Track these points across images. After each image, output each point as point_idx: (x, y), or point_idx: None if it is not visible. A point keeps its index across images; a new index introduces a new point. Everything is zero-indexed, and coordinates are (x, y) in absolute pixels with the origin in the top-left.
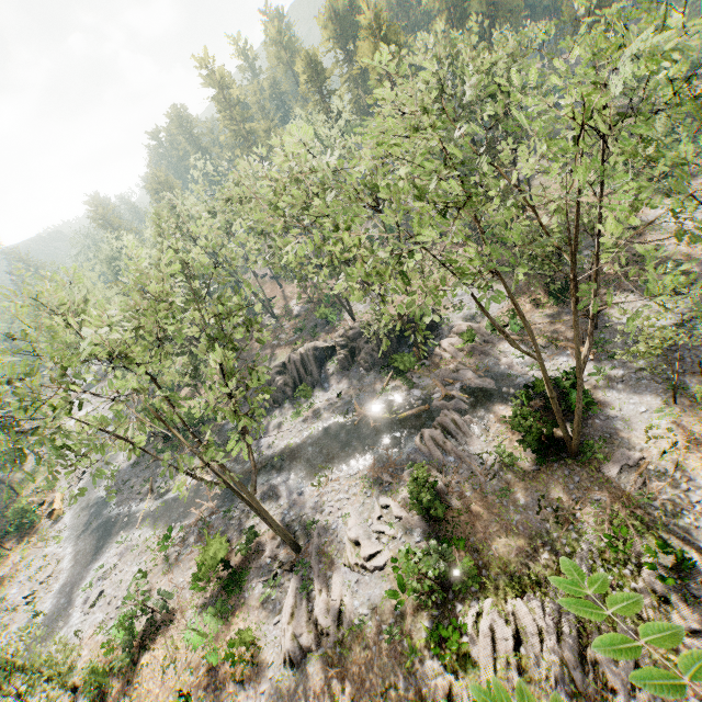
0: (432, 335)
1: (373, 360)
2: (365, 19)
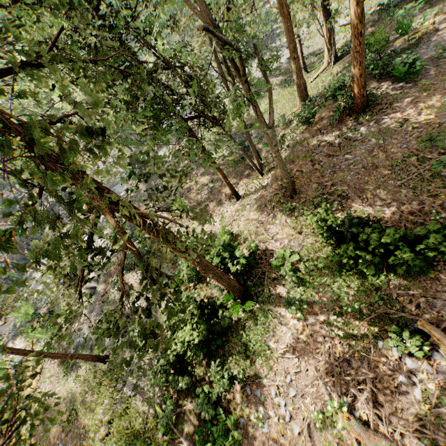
0: None
1: None
2: None
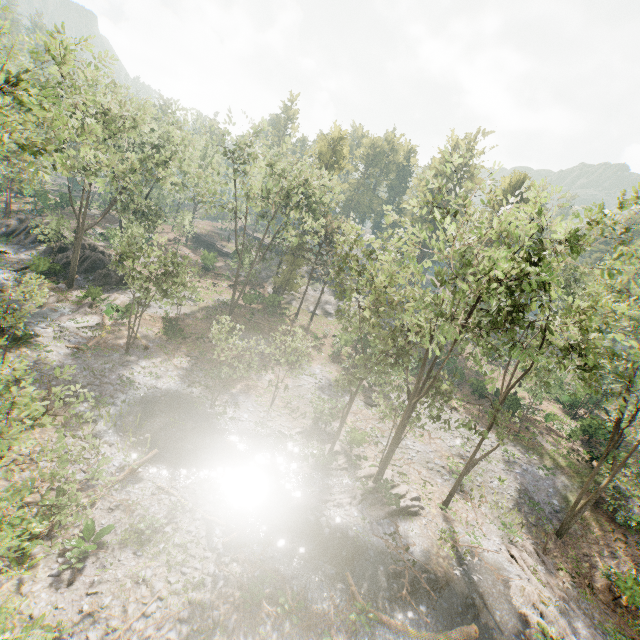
0: (106, 286)
1: (60, 263)
2: (335, 134)
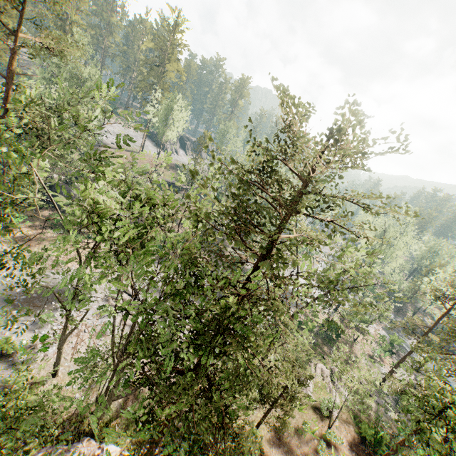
0: None
1: None
2: None
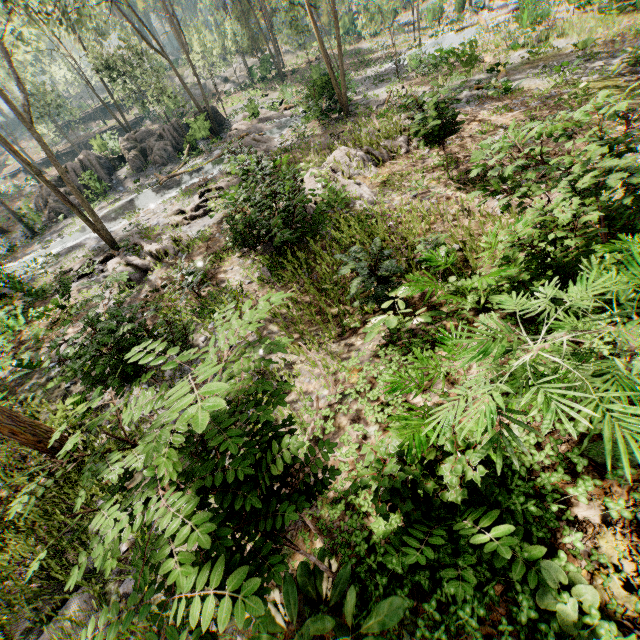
0: (222, 128)
1: (168, 155)
2: None
